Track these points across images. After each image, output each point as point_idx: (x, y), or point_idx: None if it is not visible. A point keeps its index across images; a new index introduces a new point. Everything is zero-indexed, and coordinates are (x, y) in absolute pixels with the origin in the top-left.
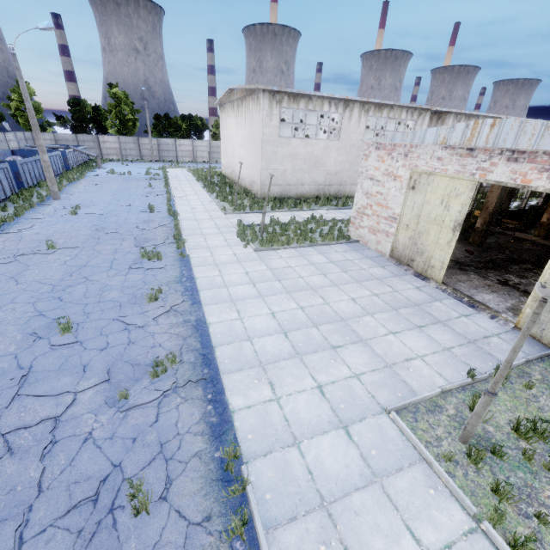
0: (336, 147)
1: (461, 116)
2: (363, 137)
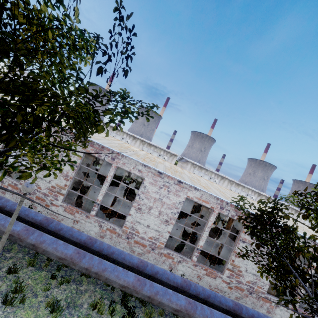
0: None
1: (196, 165)
2: None
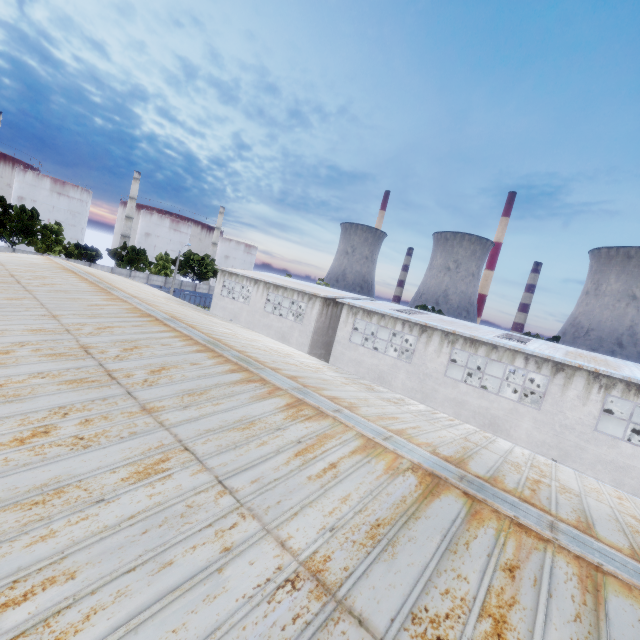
0: (247, 309)
1: (358, 309)
2: (264, 307)
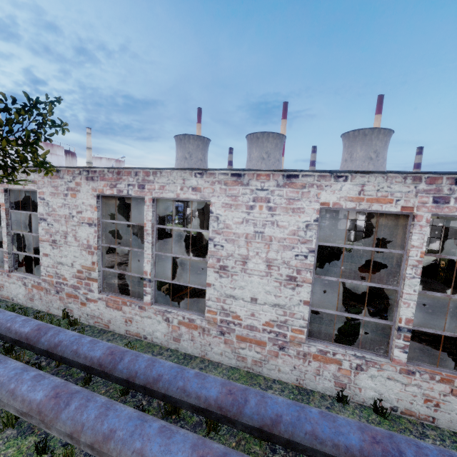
0: None
1: None
2: None
